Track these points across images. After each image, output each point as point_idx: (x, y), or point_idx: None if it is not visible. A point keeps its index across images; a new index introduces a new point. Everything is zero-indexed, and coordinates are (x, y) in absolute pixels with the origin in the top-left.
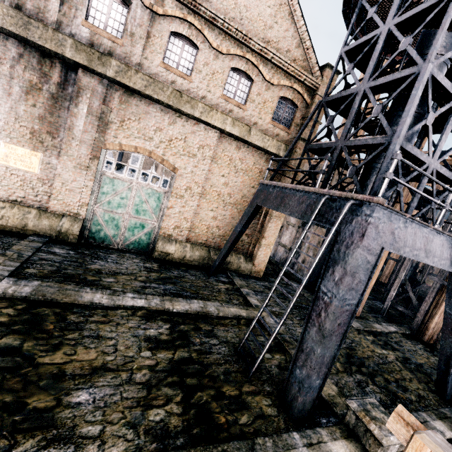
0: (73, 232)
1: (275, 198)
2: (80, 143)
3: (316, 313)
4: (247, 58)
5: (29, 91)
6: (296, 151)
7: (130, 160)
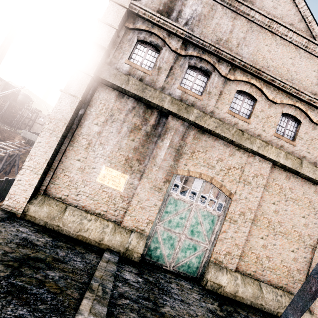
0: (137, 250)
1: None
2: (158, 168)
3: None
4: (296, 106)
5: (132, 130)
6: None
7: (193, 184)
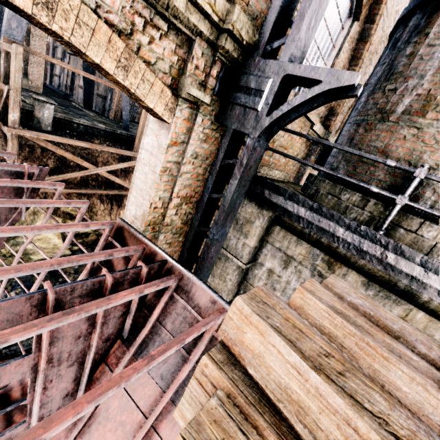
0: None
1: None
2: None
3: None
4: None
5: None
6: None
7: None
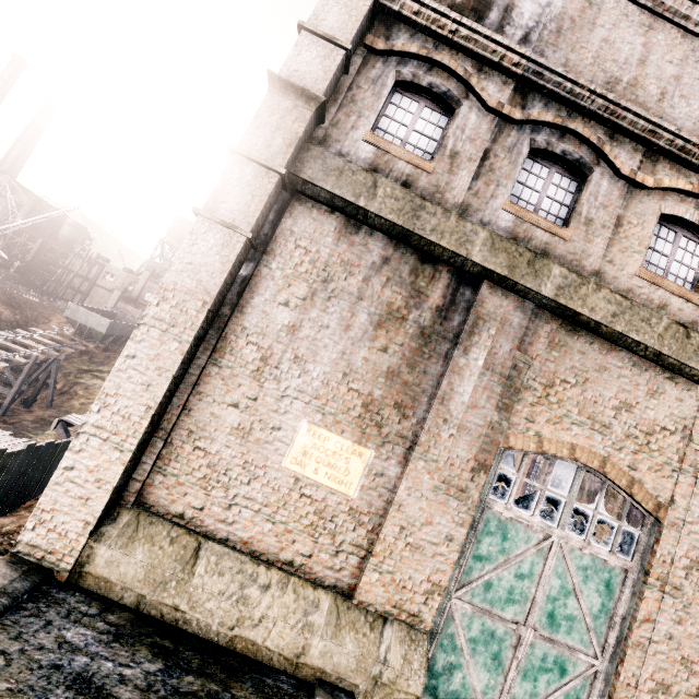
0: (407, 685)
1: None
2: (456, 430)
3: None
4: None
5: (382, 322)
6: None
7: (548, 475)
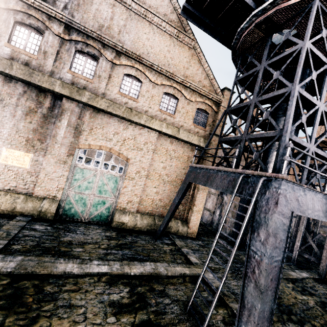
0: (50, 211)
1: (202, 177)
2: (60, 145)
3: (250, 270)
4: (174, 86)
5: (28, 113)
6: (212, 142)
7: (95, 155)
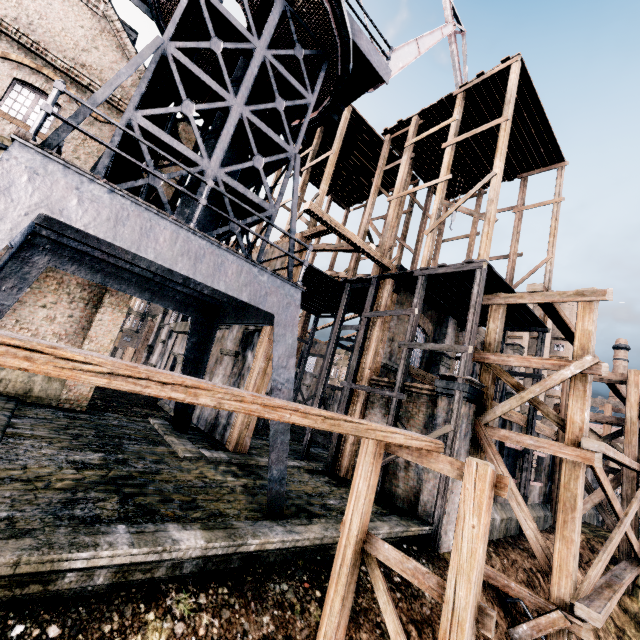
0: None
1: None
2: None
3: None
4: (45, 74)
5: None
6: None
7: None
